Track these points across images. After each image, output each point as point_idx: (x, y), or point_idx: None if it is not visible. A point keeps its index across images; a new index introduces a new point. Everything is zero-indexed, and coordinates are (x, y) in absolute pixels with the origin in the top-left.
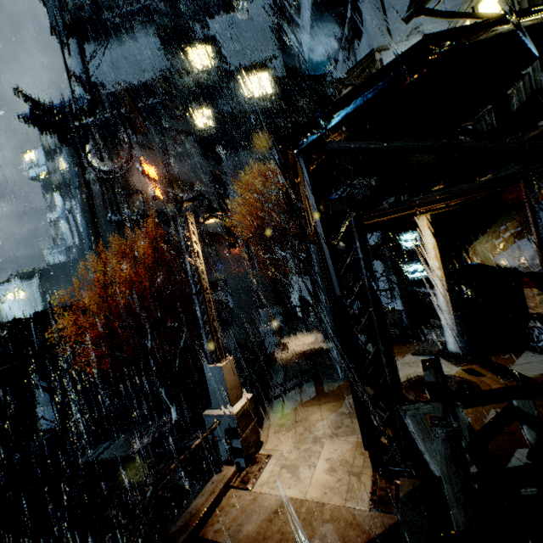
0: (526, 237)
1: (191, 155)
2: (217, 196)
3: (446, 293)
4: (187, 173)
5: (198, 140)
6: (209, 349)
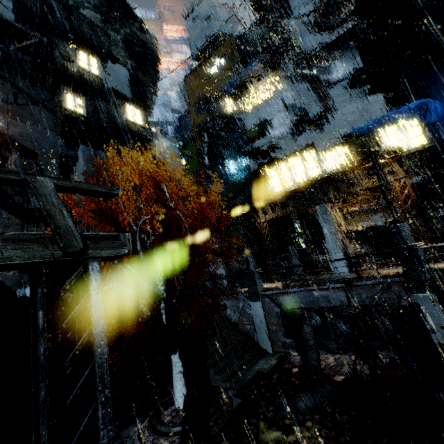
0: (374, 216)
1: (35, 122)
2: (60, 176)
3: (348, 239)
4: (23, 135)
5: (68, 115)
6: (398, 216)
